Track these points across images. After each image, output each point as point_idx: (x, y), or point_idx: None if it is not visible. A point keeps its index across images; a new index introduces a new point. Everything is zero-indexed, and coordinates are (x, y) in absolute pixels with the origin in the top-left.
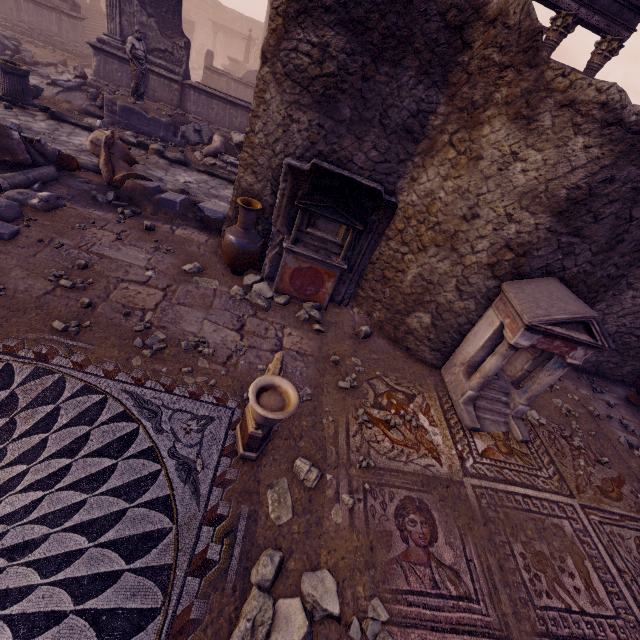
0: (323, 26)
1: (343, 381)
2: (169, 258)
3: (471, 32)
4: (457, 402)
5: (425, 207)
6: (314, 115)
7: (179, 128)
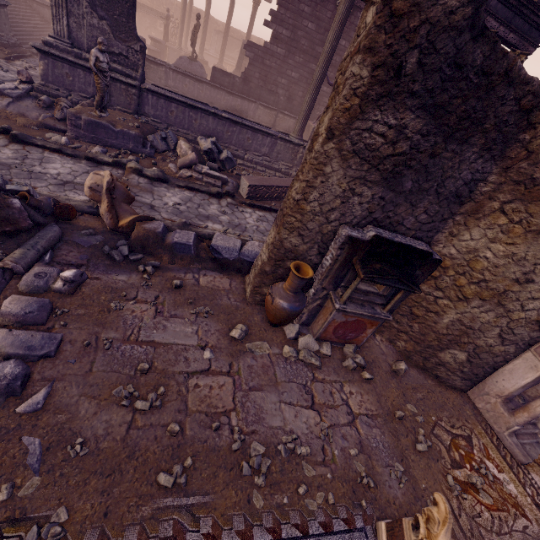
0: (404, 109)
1: (419, 443)
2: (212, 323)
3: (537, 114)
4: (502, 434)
5: (465, 261)
6: (378, 189)
7: (146, 138)
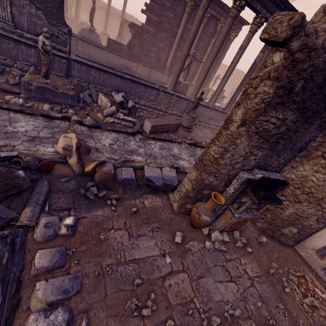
0: (288, 110)
1: (286, 287)
2: (162, 235)
3: None
4: (317, 270)
5: (299, 181)
6: (266, 151)
7: (79, 95)
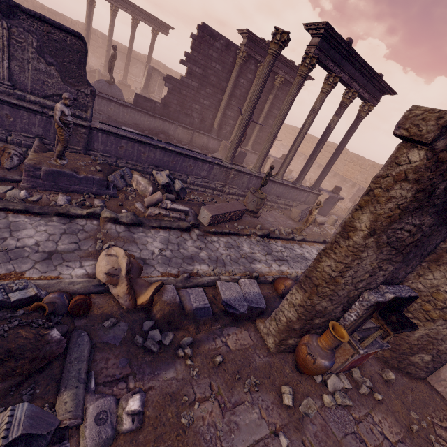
0: (426, 214)
1: None
2: (265, 396)
3: None
4: None
5: (429, 293)
6: (397, 264)
7: (107, 178)
